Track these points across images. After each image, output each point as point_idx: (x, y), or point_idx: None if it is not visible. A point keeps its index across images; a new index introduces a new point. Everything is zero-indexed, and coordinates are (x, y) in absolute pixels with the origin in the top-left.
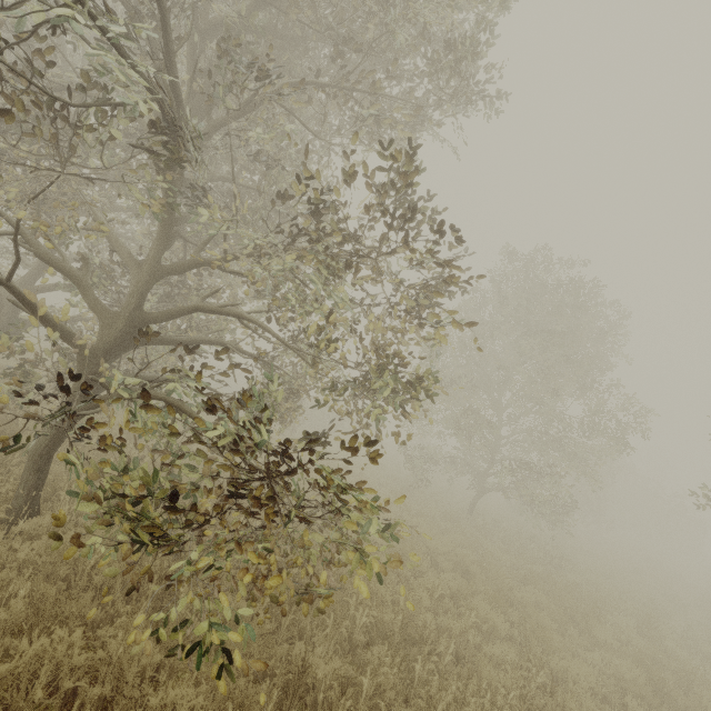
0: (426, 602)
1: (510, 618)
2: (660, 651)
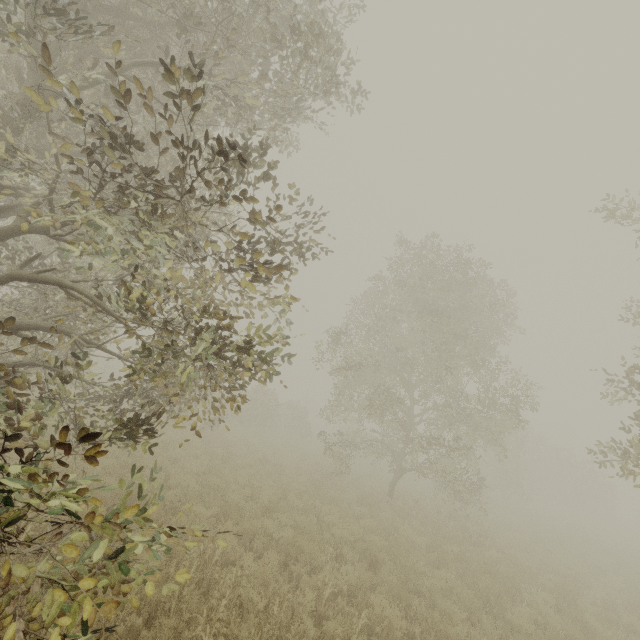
0: (309, 605)
1: (415, 611)
2: (578, 631)
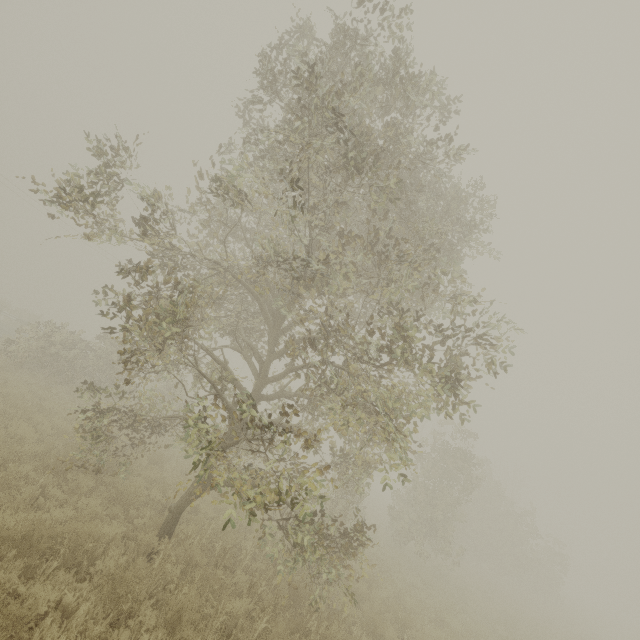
0: None
1: None
2: None
